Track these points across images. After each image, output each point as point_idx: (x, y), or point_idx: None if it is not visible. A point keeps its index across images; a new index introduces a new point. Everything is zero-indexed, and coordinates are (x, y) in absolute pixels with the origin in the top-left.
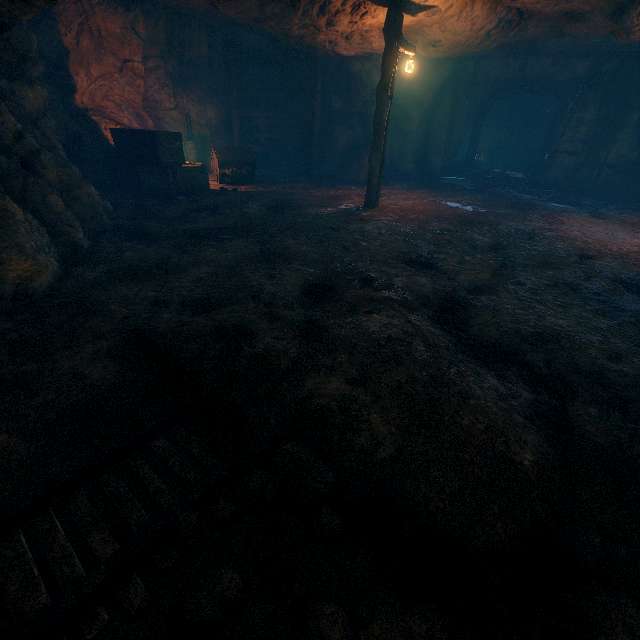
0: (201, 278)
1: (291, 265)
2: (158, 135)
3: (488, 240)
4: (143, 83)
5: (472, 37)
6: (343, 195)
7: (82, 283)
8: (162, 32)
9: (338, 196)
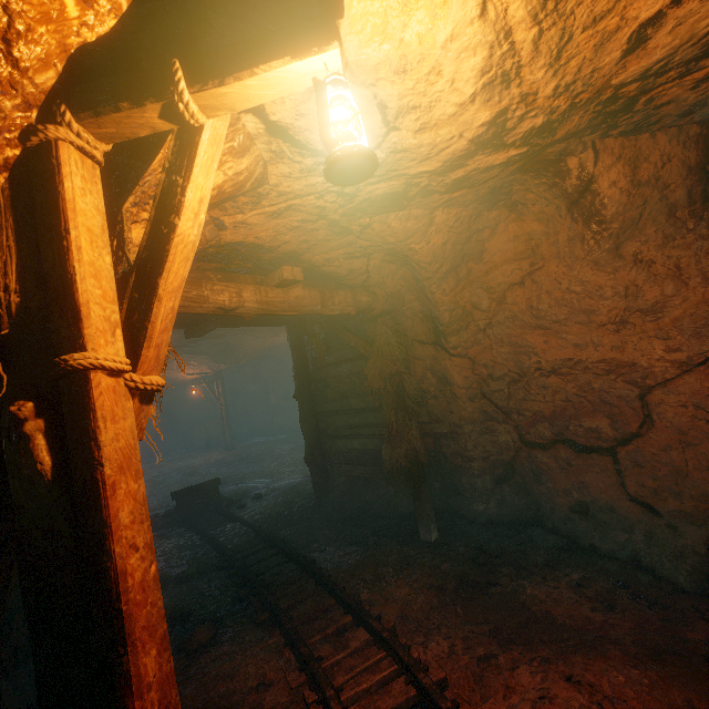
0: None
1: None
2: None
3: (152, 482)
4: None
5: None
6: None
7: None
8: None
9: None
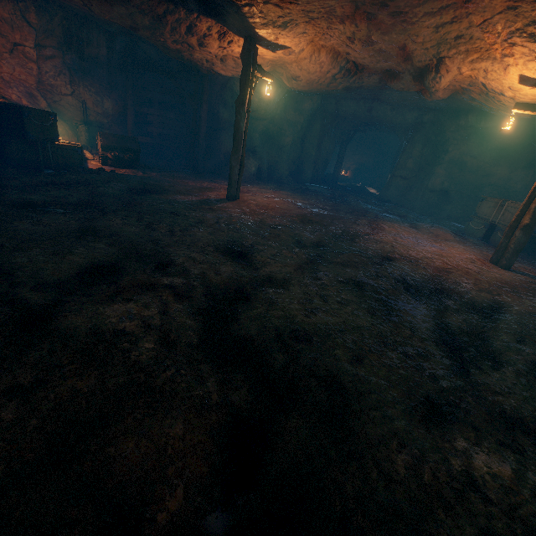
0: None
1: (95, 243)
2: (27, 111)
3: (313, 237)
4: (36, 67)
5: (323, 77)
6: (214, 187)
7: None
8: (58, 27)
9: (208, 188)
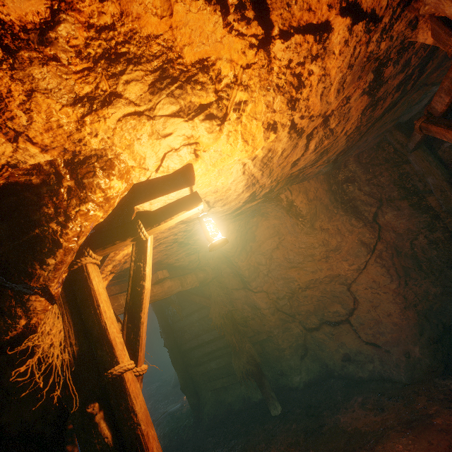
0: None
1: None
2: None
3: None
4: None
5: None
6: None
7: None
8: None
9: None
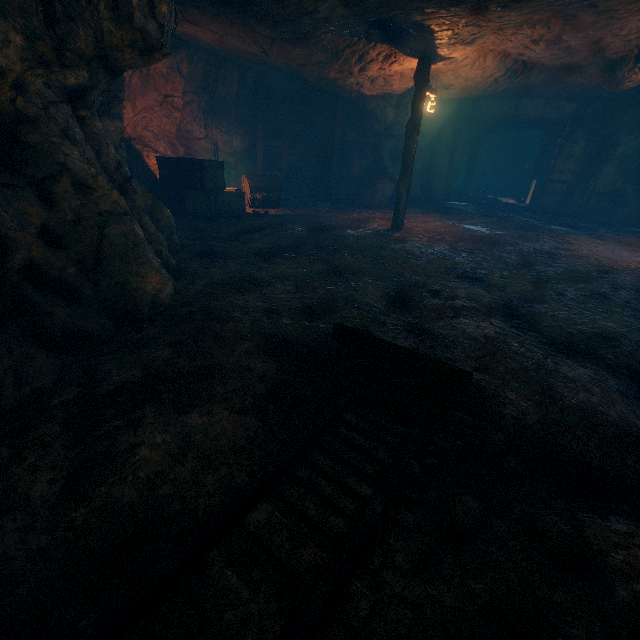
0: (289, 291)
1: (363, 279)
2: (205, 163)
3: (516, 258)
4: (179, 115)
5: (482, 83)
6: (367, 218)
7: (192, 295)
8: (200, 71)
9: (363, 219)
